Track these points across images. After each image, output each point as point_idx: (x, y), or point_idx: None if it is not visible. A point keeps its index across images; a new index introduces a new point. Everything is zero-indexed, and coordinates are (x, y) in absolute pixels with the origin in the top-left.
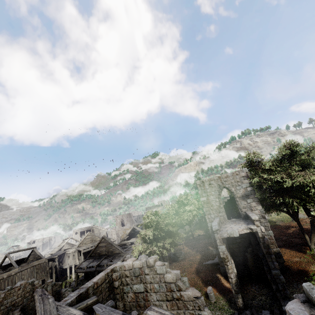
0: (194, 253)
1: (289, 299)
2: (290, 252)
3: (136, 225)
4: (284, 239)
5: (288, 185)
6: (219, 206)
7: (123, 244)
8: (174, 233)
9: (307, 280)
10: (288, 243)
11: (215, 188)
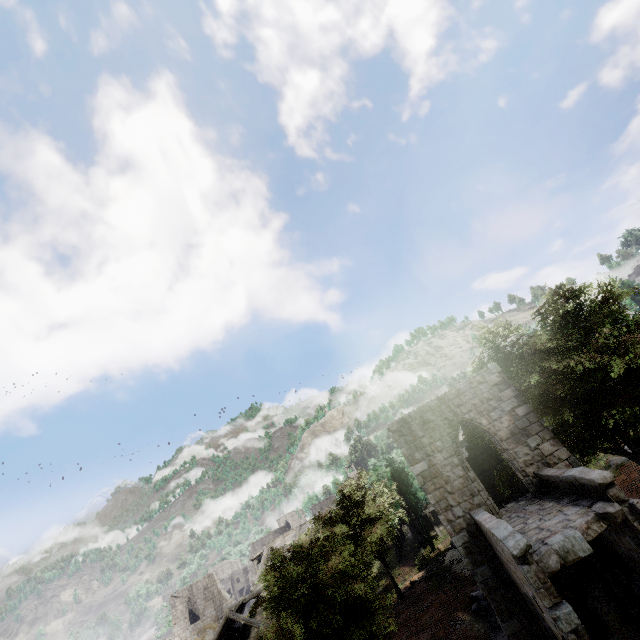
0: None
1: None
2: None
3: (235, 606)
4: None
5: (621, 371)
6: (467, 477)
7: None
8: (365, 603)
9: None
10: None
11: (440, 431)
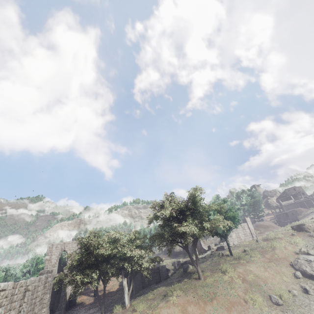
0: None
1: (61, 310)
2: (86, 295)
3: None
4: (90, 289)
5: None
6: (56, 262)
7: None
8: None
9: (80, 305)
10: (90, 291)
11: (58, 250)
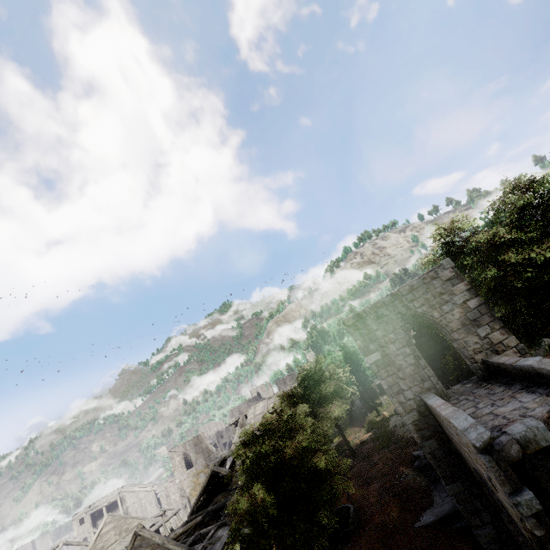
0: (376, 498)
1: None
2: None
3: (218, 462)
4: None
5: None
6: (418, 364)
7: (197, 524)
8: (325, 469)
9: None
10: None
11: (394, 324)
